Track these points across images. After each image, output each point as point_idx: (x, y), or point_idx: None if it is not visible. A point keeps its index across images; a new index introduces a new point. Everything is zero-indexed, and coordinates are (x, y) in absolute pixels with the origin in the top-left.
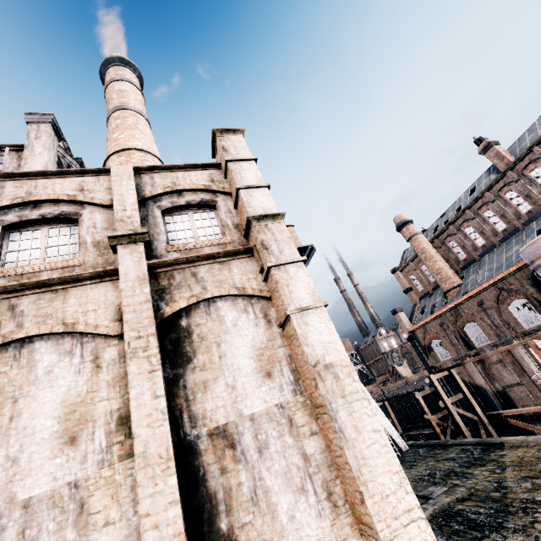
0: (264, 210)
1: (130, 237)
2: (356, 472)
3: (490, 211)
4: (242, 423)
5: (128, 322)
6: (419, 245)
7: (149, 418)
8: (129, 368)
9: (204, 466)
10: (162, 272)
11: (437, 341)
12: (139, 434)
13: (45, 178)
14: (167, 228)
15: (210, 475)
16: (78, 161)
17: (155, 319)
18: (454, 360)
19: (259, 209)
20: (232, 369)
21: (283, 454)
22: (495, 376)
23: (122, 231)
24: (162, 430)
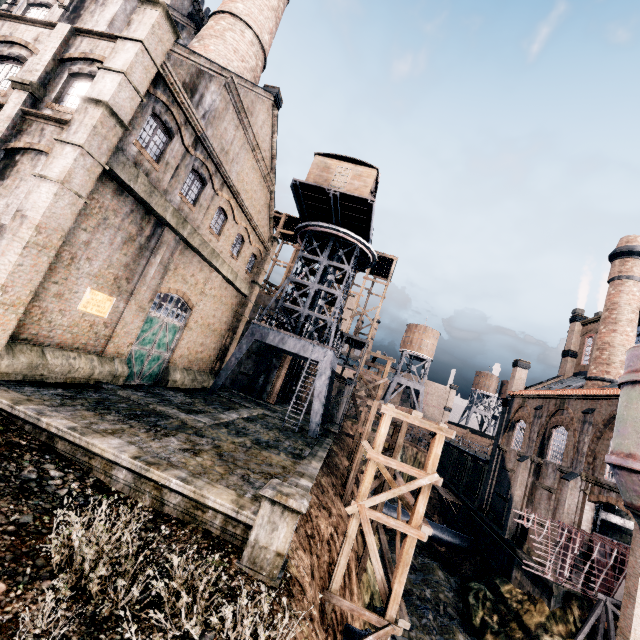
0: (99, 94)
1: (22, 86)
2: None
3: None
4: None
5: None
6: (614, 296)
7: None
8: None
9: None
10: (29, 120)
11: (524, 424)
12: None
13: (27, 24)
14: (69, 91)
15: None
16: (195, 18)
17: (3, 147)
18: (518, 454)
19: (97, 92)
20: (16, 197)
21: None
22: (535, 501)
23: (18, 78)
24: None
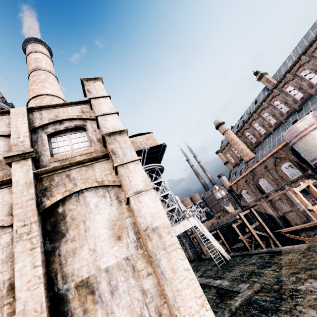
0: (114, 128)
1: (21, 156)
2: (172, 301)
3: (266, 113)
4: (99, 275)
5: (16, 215)
6: (229, 136)
7: (28, 284)
8: (16, 249)
9: (71, 310)
10: (45, 177)
11: (244, 191)
12: (20, 296)
13: None
14: (52, 146)
15: (76, 316)
16: (9, 105)
17: (38, 210)
18: (255, 201)
19: (110, 128)
20: (94, 238)
21: (128, 292)
22: (278, 208)
23: (14, 152)
24: (38, 291)
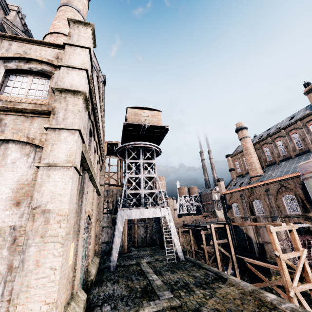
0: (71, 85)
1: None
2: (14, 295)
3: (296, 134)
4: None
5: None
6: (245, 144)
7: None
8: None
9: None
10: None
11: (236, 204)
12: None
13: None
14: (7, 83)
15: None
16: (28, 34)
17: None
18: (241, 218)
19: (67, 84)
20: None
21: None
22: (261, 234)
23: None
24: None
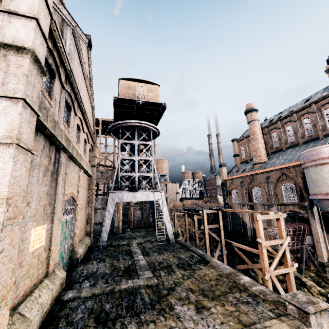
0: (14, 39)
1: None
2: None
3: (308, 119)
4: None
5: None
6: (253, 128)
7: None
8: None
9: None
10: None
11: (236, 190)
12: None
13: None
14: None
15: None
16: None
17: None
18: (239, 204)
19: (9, 37)
20: None
21: None
22: None
23: None
24: None
